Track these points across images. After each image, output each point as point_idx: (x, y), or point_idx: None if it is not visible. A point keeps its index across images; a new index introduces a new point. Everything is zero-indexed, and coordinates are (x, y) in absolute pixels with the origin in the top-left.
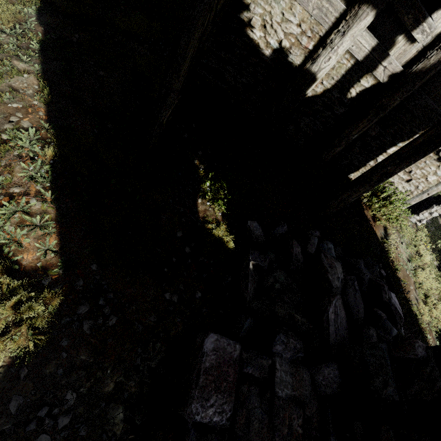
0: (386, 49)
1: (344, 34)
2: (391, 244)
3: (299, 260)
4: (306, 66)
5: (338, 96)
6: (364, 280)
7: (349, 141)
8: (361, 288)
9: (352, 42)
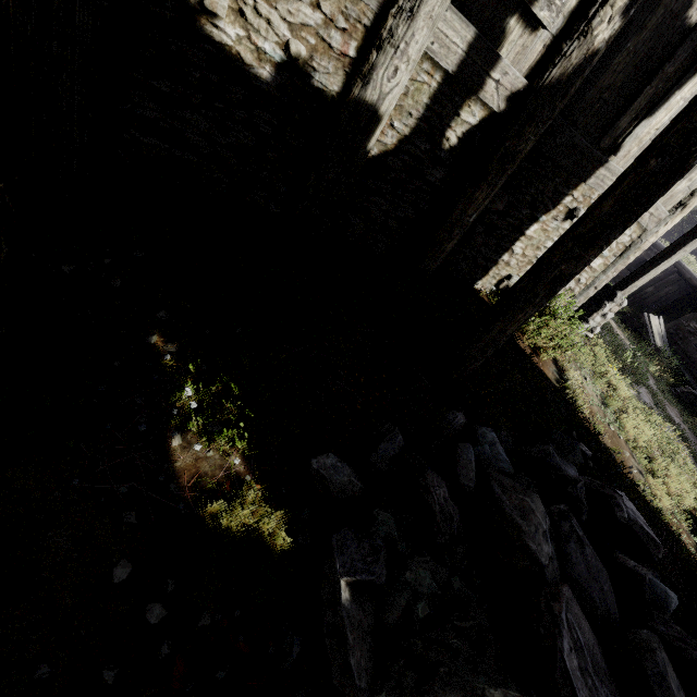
0: (493, 46)
1: (414, 14)
2: (572, 386)
3: (451, 517)
4: (354, 92)
5: (427, 147)
6: (581, 501)
7: (464, 228)
8: (580, 519)
9: (431, 32)
